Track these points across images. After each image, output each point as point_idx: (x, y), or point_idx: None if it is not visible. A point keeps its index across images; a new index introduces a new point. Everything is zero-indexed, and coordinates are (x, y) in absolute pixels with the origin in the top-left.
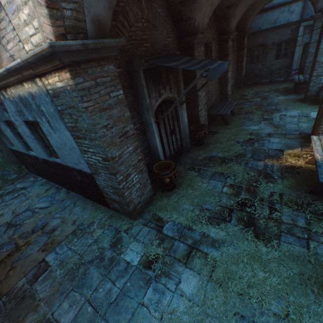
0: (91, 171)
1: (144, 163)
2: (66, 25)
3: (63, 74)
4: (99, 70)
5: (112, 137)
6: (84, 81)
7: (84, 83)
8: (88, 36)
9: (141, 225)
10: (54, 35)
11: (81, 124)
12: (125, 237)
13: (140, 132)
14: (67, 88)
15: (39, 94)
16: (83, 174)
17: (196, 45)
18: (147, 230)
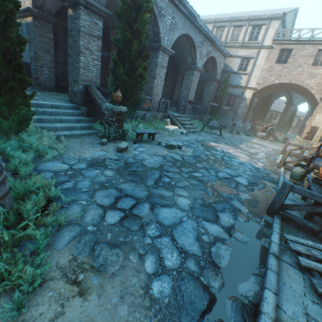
0: (30, 62)
1: (54, 71)
2: (37, 6)
3: (31, 18)
4: (45, 24)
5: (41, 47)
6: (37, 23)
7: (37, 23)
8: (44, 13)
9: (39, 90)
10: (32, 7)
11: (32, 37)
12: (29, 88)
13: (62, 63)
14: (31, 22)
15: (24, 24)
16: (28, 65)
17: (114, 49)
18: (39, 90)
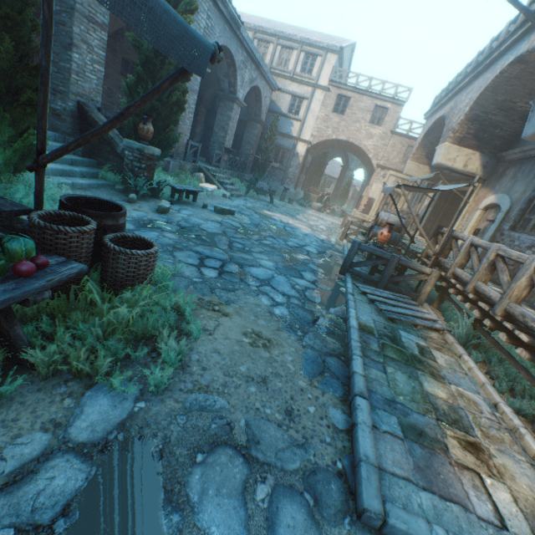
0: None
1: None
2: None
3: None
4: None
5: None
6: None
7: None
8: None
9: None
10: None
11: None
12: None
13: None
14: None
15: None
16: None
17: None
18: None
